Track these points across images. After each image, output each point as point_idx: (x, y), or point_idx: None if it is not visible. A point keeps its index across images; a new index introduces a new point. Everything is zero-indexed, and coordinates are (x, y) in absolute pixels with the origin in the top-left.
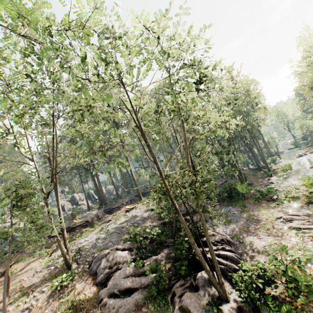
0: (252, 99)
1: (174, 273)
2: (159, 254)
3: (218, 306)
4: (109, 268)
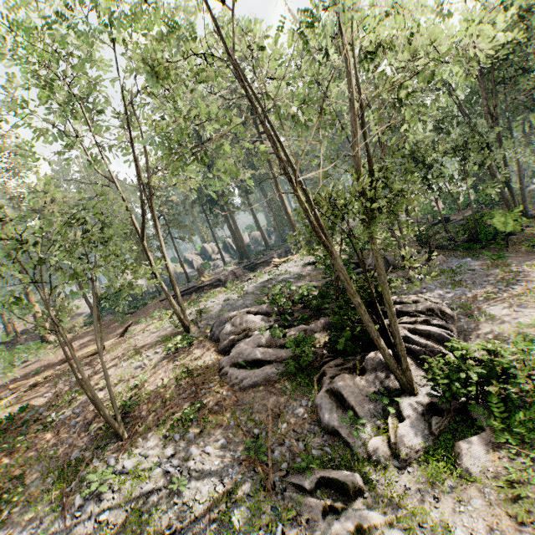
0: None
1: (328, 348)
2: (312, 323)
3: (393, 398)
4: (236, 335)
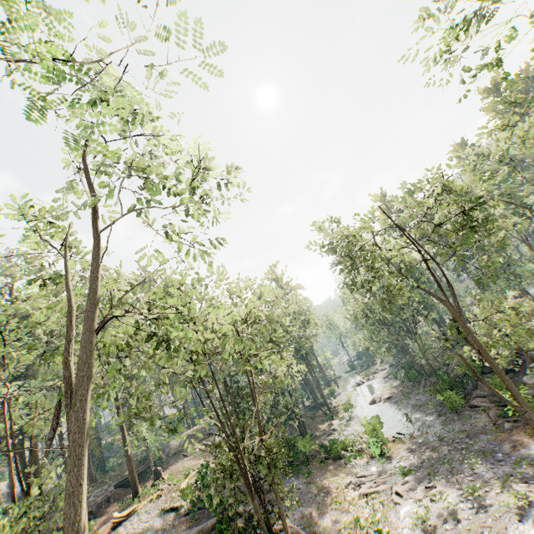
0: (302, 314)
1: None
2: None
3: None
4: None
